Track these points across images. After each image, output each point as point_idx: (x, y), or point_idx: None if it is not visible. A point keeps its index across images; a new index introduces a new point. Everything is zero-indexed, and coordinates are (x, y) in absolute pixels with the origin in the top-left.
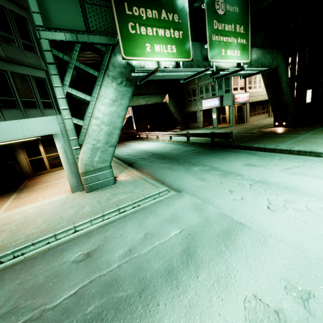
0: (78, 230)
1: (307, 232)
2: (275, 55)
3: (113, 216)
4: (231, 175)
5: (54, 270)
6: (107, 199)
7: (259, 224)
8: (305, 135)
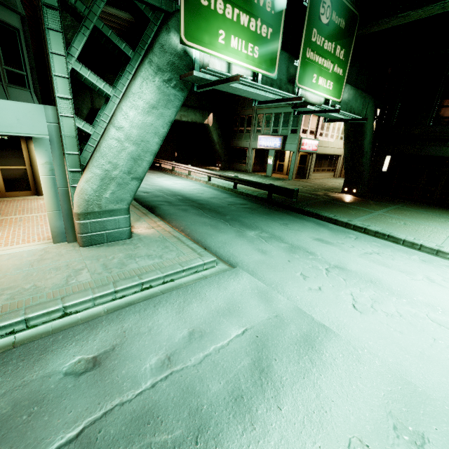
0: (70, 312)
1: (404, 347)
2: (366, 102)
3: (132, 293)
4: (300, 252)
5: (31, 388)
6: (120, 263)
7: (348, 330)
8: (379, 211)
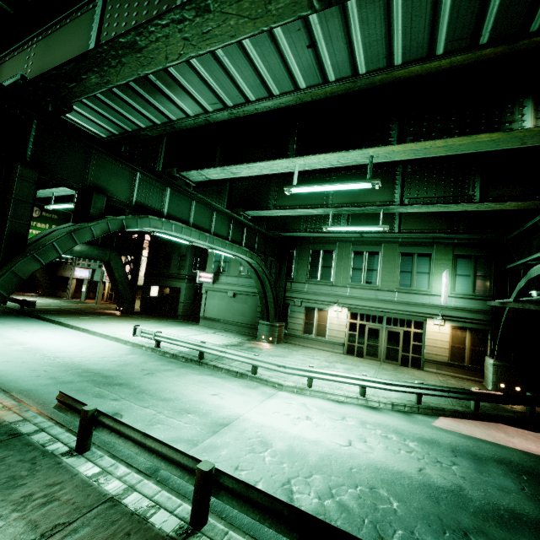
0: None
1: None
2: (108, 252)
3: None
4: None
5: None
6: None
7: None
8: (103, 317)
